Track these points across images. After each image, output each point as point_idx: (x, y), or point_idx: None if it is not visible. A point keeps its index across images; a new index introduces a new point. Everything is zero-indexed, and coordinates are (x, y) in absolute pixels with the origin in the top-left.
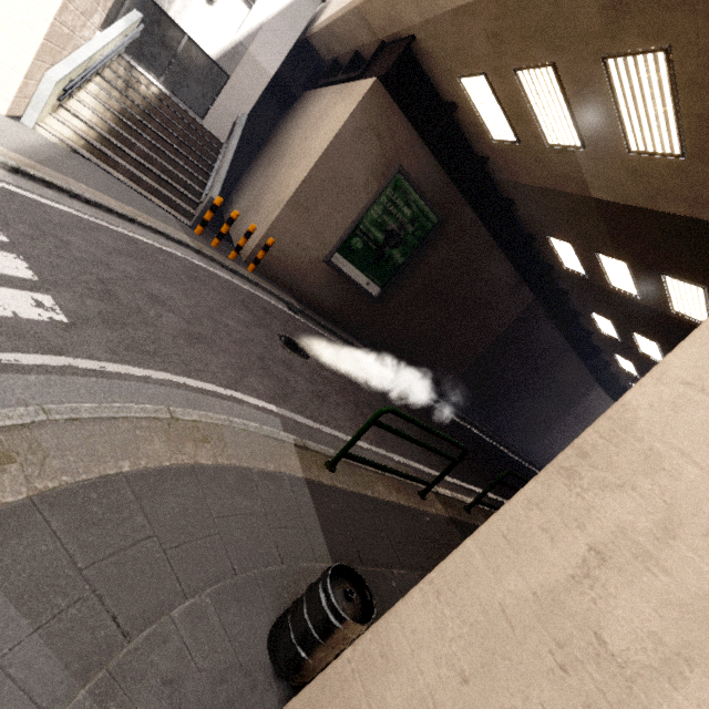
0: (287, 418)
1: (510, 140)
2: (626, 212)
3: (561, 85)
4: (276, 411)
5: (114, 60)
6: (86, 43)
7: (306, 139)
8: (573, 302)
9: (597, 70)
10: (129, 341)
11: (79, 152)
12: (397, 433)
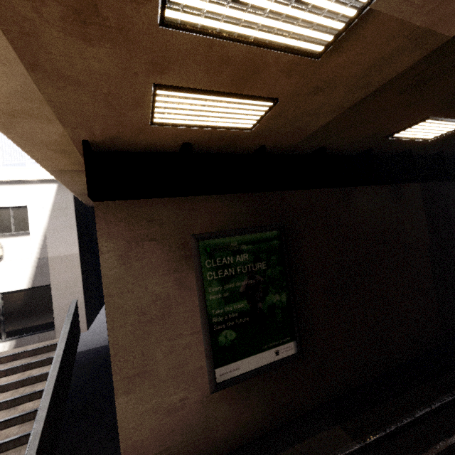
0: None
1: (263, 110)
2: None
3: None
4: None
5: None
6: None
7: None
8: (452, 152)
9: None
10: None
11: None
12: None
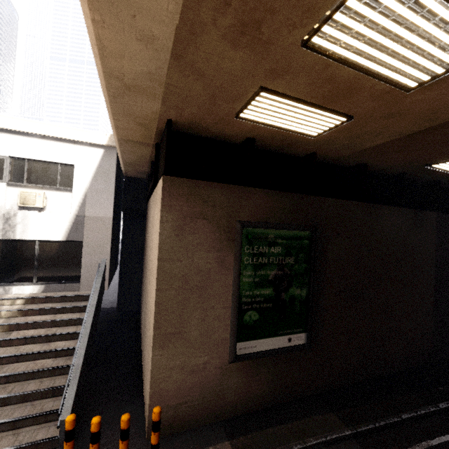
0: None
1: (335, 123)
2: None
3: None
4: None
5: None
6: None
7: (150, 250)
8: None
9: None
10: None
11: None
12: None
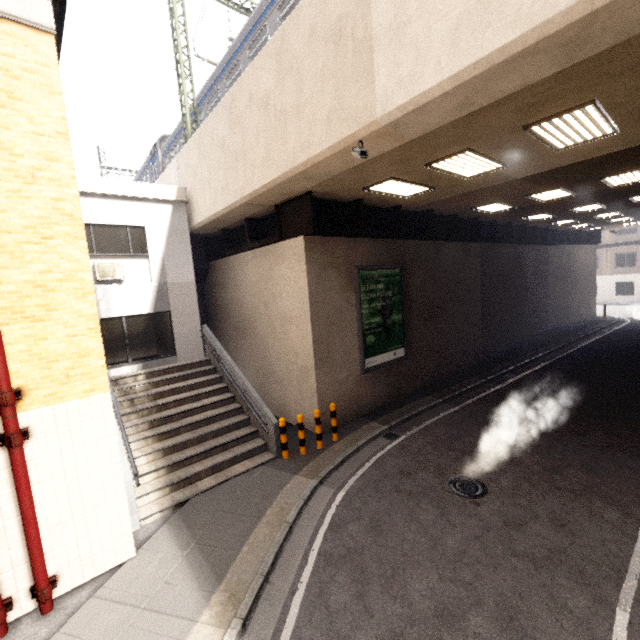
0: (633, 608)
1: (424, 191)
2: (555, 171)
3: (477, 154)
4: (626, 615)
5: None
6: None
7: (268, 305)
8: (501, 221)
9: (515, 134)
10: None
11: (178, 503)
12: None
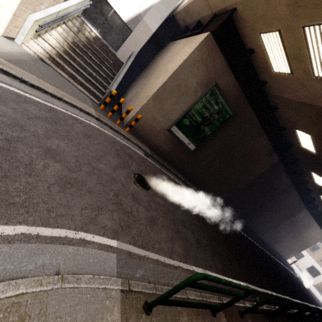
0: (123, 250)
1: (285, 72)
2: None
3: None
4: (115, 246)
5: (75, 18)
6: (57, 4)
7: (166, 64)
8: (300, 165)
9: None
10: (0, 194)
11: (43, 60)
12: (204, 289)
